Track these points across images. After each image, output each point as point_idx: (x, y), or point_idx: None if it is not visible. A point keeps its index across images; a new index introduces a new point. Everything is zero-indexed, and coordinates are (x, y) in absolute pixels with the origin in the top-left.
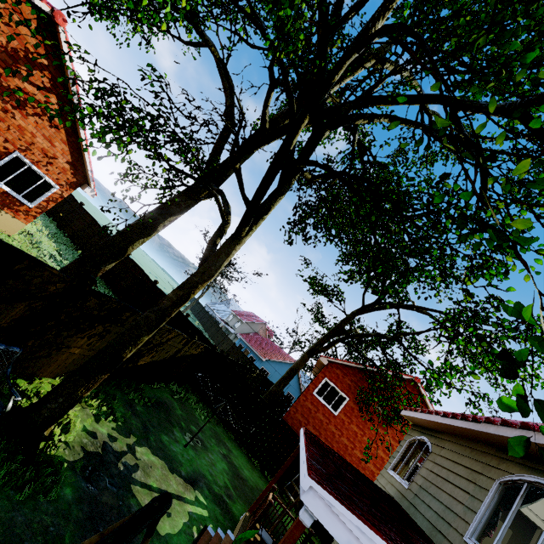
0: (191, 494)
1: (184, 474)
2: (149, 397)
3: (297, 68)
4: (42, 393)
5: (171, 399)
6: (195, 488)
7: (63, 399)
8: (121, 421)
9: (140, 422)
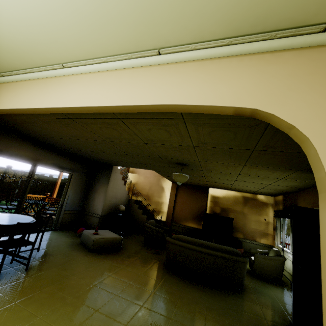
0: None
1: None
2: None
3: None
4: None
5: None
6: None
7: None
8: None
9: None
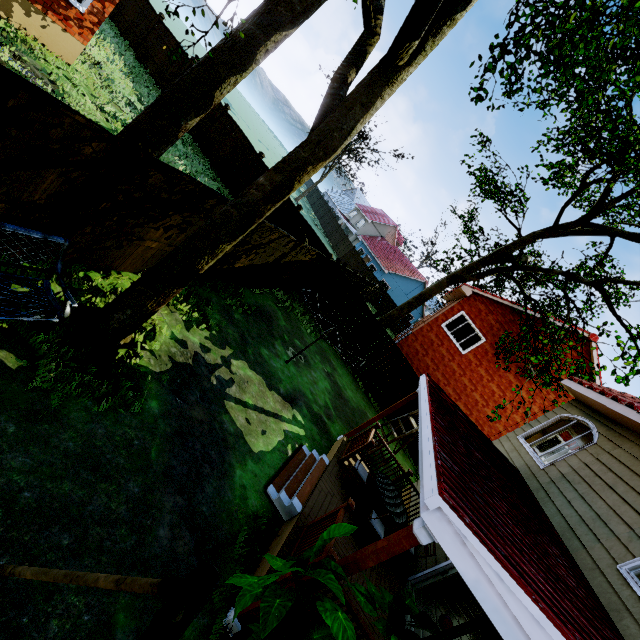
0: (289, 412)
1: (283, 392)
2: (249, 304)
3: None
4: (121, 290)
5: (274, 308)
6: (293, 406)
7: (131, 311)
8: (215, 329)
9: (238, 332)
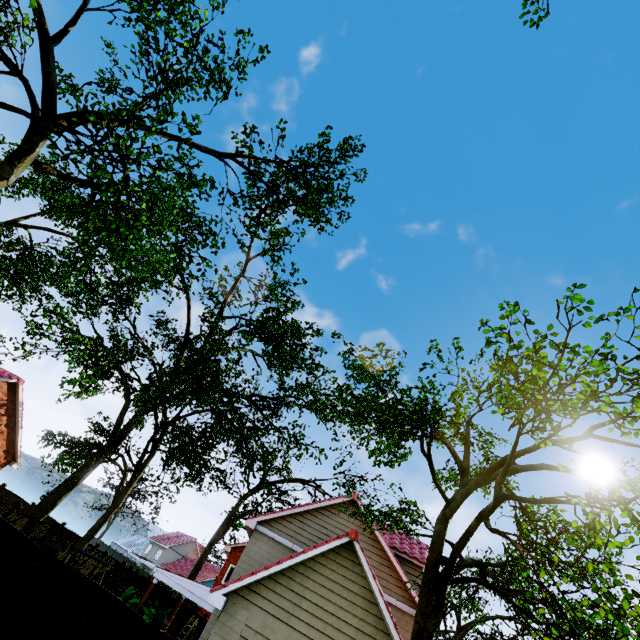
0: None
1: None
2: None
3: (152, 409)
4: None
5: None
6: None
7: None
8: None
9: None
